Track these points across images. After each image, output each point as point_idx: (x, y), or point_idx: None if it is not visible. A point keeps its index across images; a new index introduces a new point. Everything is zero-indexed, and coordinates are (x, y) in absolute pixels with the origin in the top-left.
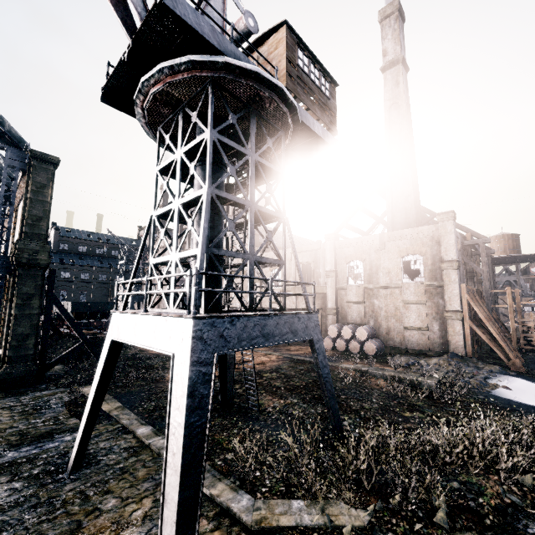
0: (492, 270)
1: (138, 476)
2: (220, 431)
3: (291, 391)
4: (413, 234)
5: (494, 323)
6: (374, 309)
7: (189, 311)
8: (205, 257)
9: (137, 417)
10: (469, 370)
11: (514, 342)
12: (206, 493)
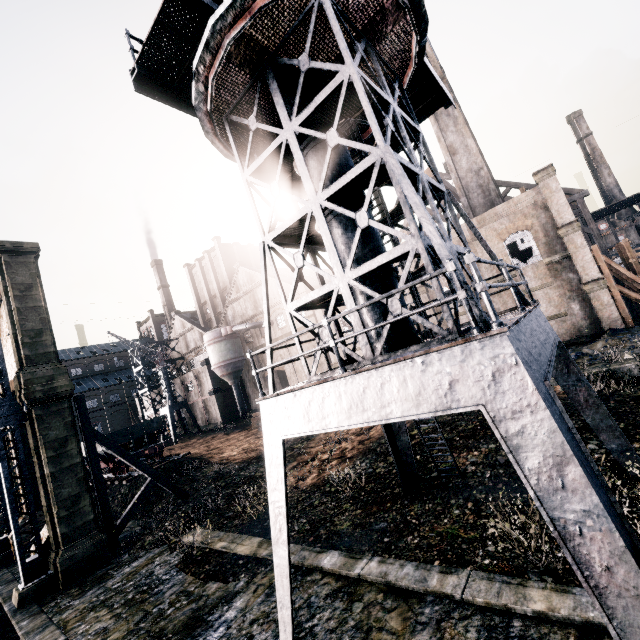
0: None
1: (394, 628)
2: (435, 520)
3: (473, 438)
4: (509, 209)
5: (636, 282)
6: None
7: (479, 327)
8: (424, 252)
9: (301, 546)
10: None
11: None
12: (523, 613)
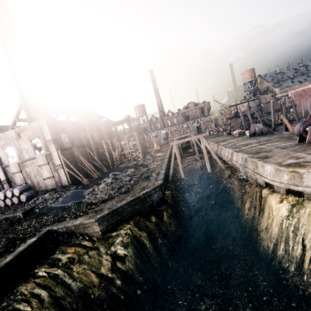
0: (115, 129)
1: None
2: None
3: None
4: (31, 127)
5: (88, 162)
6: (27, 174)
7: None
8: None
9: None
10: (55, 195)
11: (110, 164)
12: None
